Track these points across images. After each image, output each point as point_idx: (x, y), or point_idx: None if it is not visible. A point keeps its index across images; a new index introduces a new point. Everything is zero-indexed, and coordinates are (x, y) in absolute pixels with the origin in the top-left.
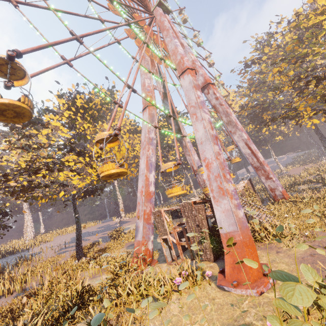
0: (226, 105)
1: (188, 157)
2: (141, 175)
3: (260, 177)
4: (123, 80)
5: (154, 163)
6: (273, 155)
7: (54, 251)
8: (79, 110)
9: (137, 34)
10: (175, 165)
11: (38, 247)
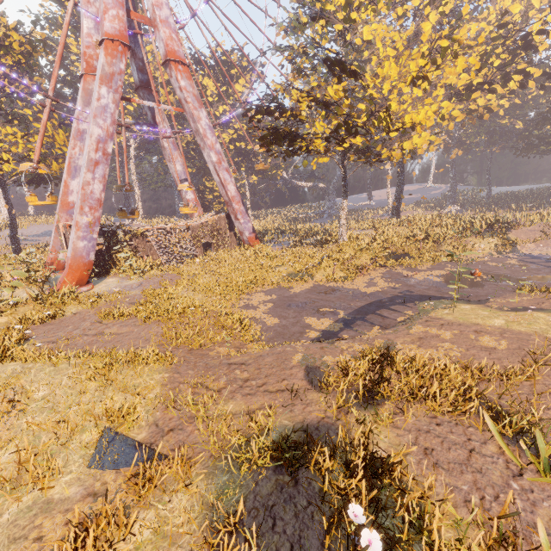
0: (194, 104)
1: (168, 163)
2: (63, 180)
3: (231, 214)
4: None
5: None
6: (388, 182)
7: (9, 241)
8: None
9: None
10: None
11: (1, 232)
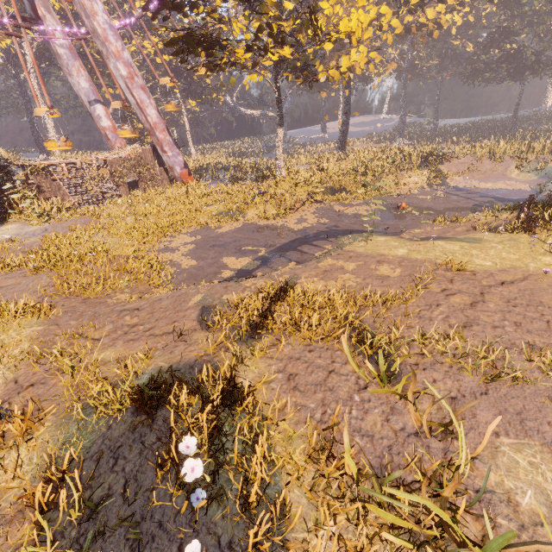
0: None
1: (69, 77)
2: None
3: (156, 146)
4: None
5: None
6: (339, 111)
7: None
8: None
9: None
10: None
11: None
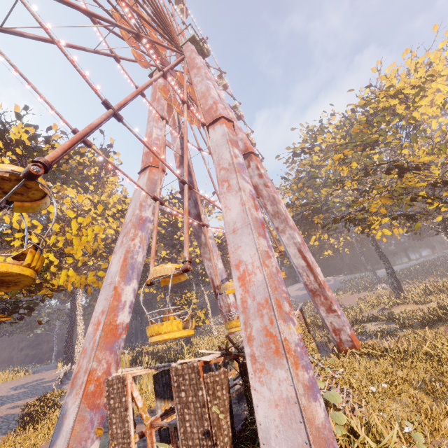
0: (273, 188)
1: (207, 262)
2: (106, 287)
3: (318, 307)
4: (95, 88)
5: (141, 264)
6: None
7: None
8: (15, 148)
9: (149, 53)
10: (178, 272)
11: None
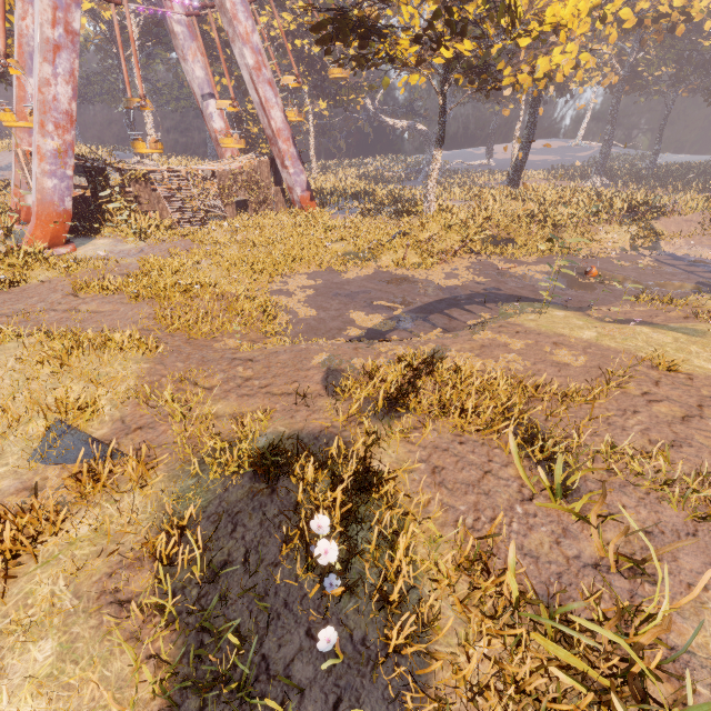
0: None
1: (183, 63)
2: (14, 75)
3: (276, 159)
4: None
5: None
6: (516, 130)
7: None
8: None
9: None
10: None
11: None
